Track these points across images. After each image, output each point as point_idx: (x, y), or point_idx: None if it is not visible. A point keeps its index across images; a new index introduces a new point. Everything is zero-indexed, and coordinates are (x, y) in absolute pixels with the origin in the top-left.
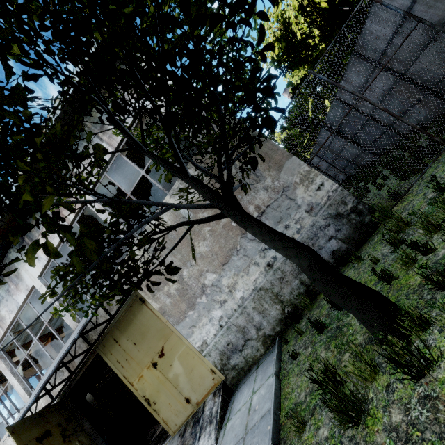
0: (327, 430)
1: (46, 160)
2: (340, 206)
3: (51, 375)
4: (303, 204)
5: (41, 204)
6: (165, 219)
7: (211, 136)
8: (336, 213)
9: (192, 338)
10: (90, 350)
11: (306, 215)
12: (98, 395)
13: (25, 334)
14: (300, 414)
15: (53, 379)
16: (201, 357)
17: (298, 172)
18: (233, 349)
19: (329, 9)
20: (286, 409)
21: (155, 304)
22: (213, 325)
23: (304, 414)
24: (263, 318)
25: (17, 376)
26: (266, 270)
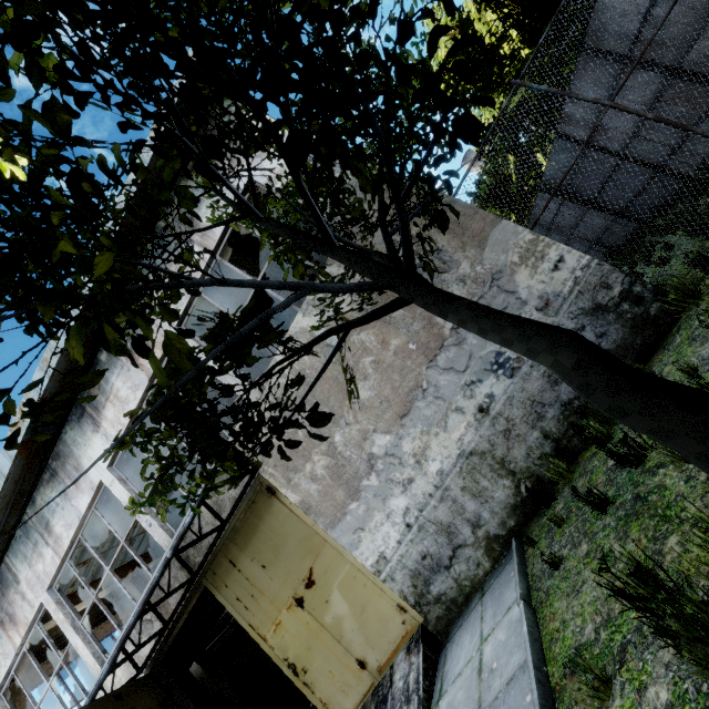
0: (666, 688)
1: (99, 196)
2: (599, 293)
3: (133, 625)
4: (531, 298)
5: (91, 263)
6: None
7: (365, 180)
8: (593, 306)
9: (360, 551)
10: (193, 583)
11: (539, 315)
12: (210, 666)
13: (93, 568)
14: (596, 661)
15: (137, 636)
16: (379, 584)
17: (515, 244)
18: (433, 565)
19: None
20: (558, 661)
21: (292, 495)
22: (393, 525)
23: (602, 663)
24: (482, 505)
25: (82, 633)
26: (478, 419)
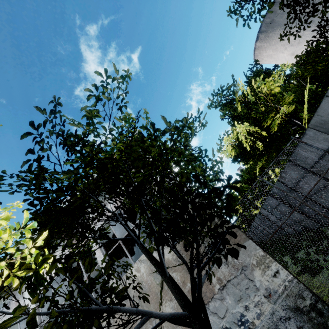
0: None
1: (71, 298)
2: (298, 300)
3: None
4: (261, 288)
5: None
6: (141, 270)
7: (187, 240)
8: (295, 306)
9: None
10: None
11: (265, 300)
12: None
13: None
14: None
15: None
16: None
17: (254, 254)
18: None
19: (268, 136)
20: None
21: None
22: None
23: None
24: None
25: None
26: None
